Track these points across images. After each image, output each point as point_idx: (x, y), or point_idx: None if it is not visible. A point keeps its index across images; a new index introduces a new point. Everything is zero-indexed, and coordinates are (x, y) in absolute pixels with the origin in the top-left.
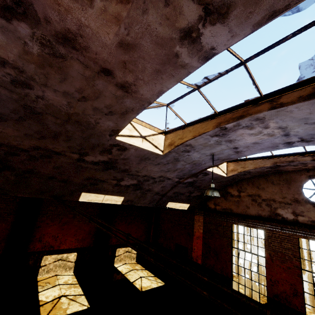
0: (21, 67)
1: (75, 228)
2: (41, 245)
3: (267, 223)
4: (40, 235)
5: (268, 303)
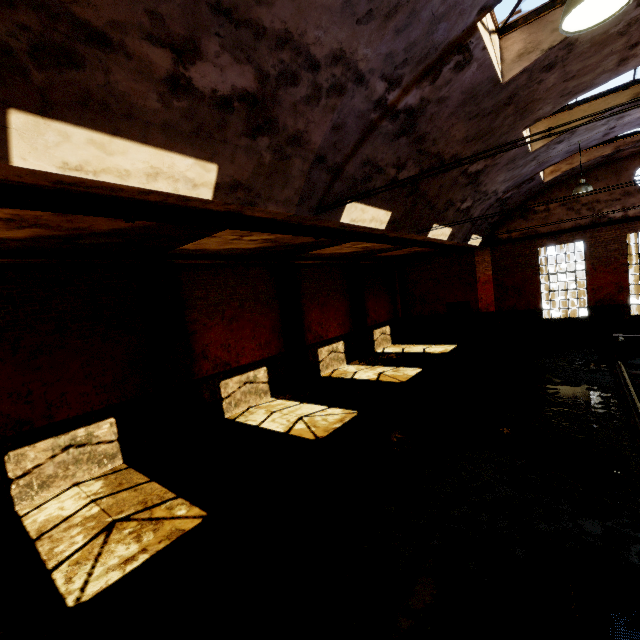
0: (575, 48)
1: (333, 310)
2: (312, 337)
3: (589, 231)
4: (307, 323)
5: (590, 312)
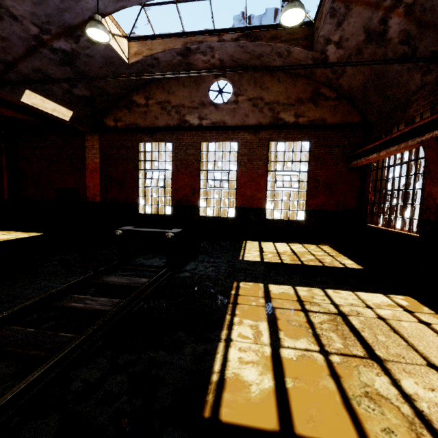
0: None
1: None
2: None
3: (175, 133)
4: None
5: (172, 210)
